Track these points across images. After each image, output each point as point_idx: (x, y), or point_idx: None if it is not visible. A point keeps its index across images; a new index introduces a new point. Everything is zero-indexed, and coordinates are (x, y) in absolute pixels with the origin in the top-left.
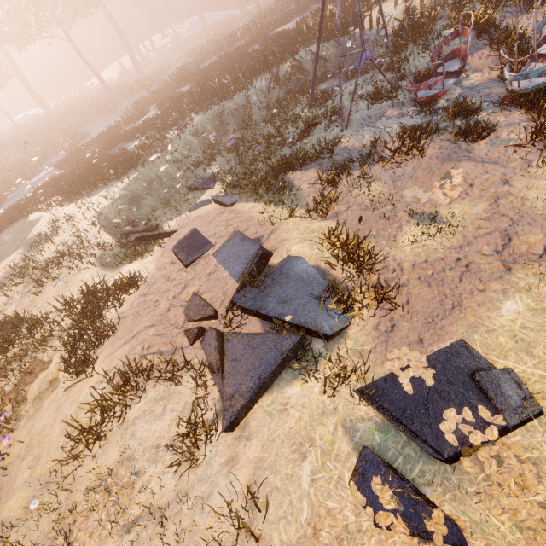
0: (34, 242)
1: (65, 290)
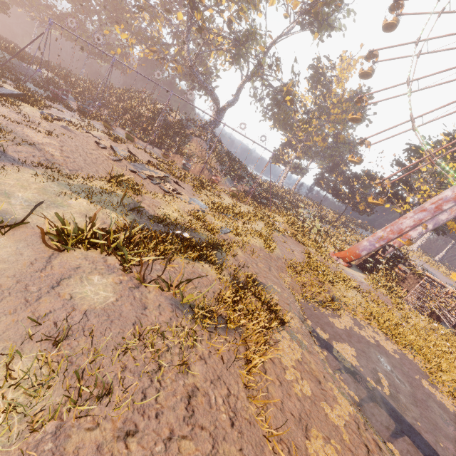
0: None
1: None
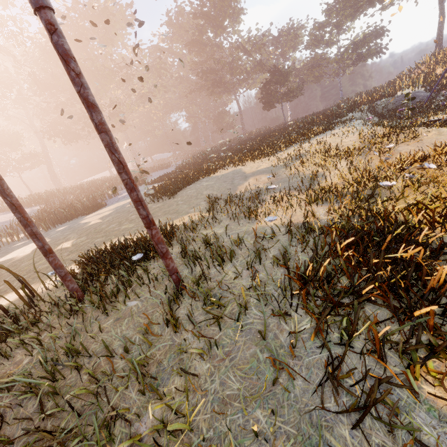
0: (272, 168)
1: (428, 143)
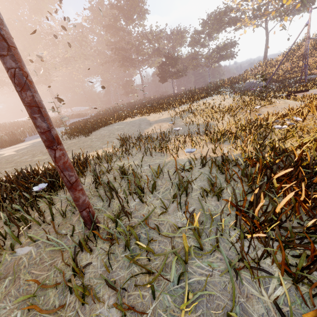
0: (171, 118)
1: (279, 108)
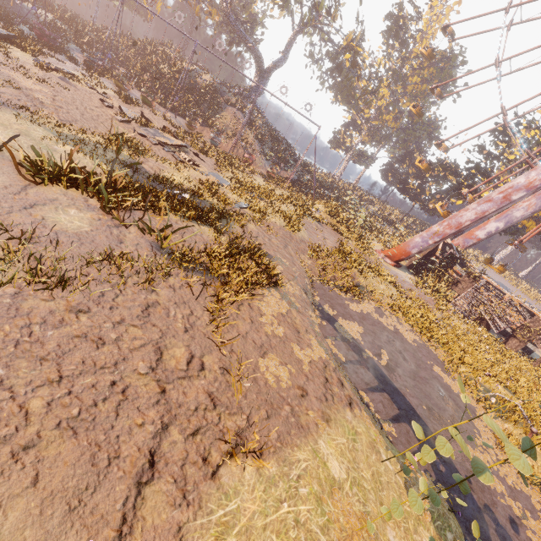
0: None
1: None
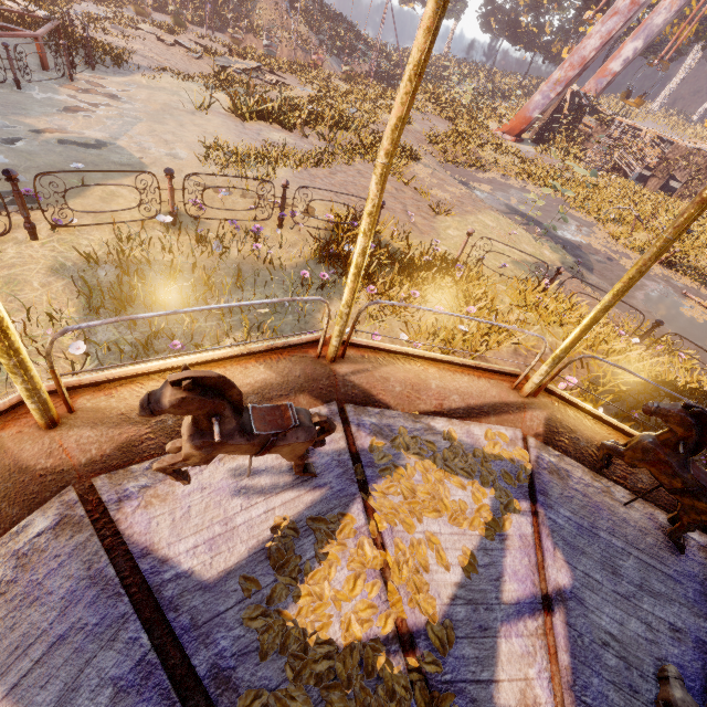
0: None
1: None
